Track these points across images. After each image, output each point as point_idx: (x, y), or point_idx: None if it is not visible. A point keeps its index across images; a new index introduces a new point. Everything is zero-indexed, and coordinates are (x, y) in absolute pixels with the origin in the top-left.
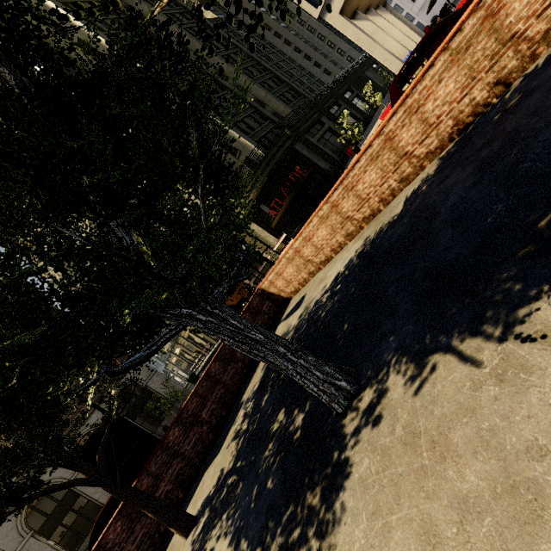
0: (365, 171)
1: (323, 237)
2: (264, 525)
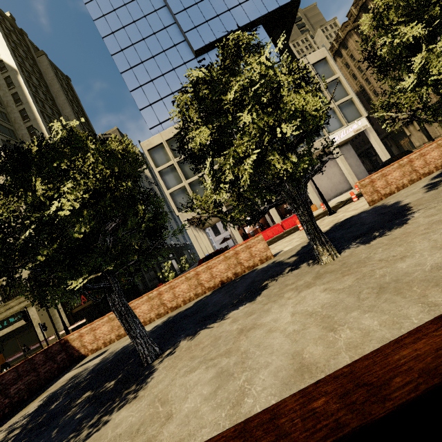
0: (183, 283)
1: (143, 310)
2: (77, 426)
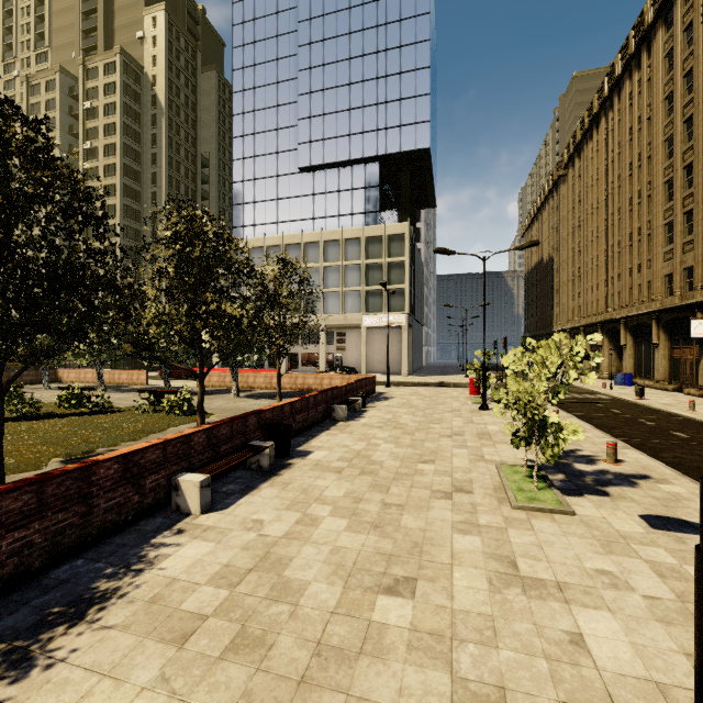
0: (108, 374)
1: (89, 376)
2: None
